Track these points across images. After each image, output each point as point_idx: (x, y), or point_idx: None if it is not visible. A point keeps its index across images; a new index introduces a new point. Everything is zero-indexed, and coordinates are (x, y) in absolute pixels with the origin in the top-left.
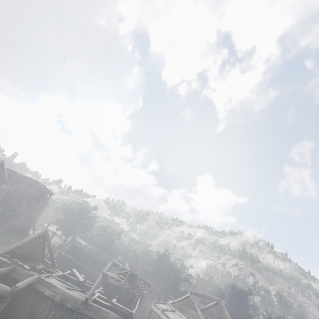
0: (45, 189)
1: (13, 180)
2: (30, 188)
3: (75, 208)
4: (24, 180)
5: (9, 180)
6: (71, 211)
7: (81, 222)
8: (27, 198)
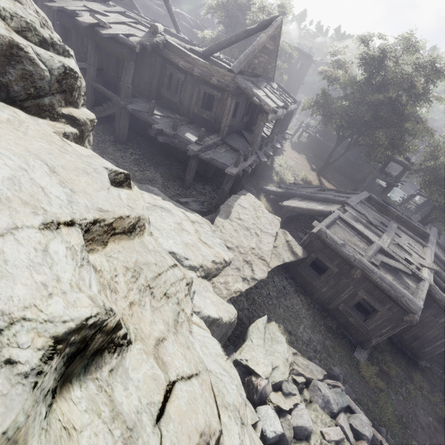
0: None
1: None
2: None
3: None
4: None
5: None
6: None
7: None
8: None
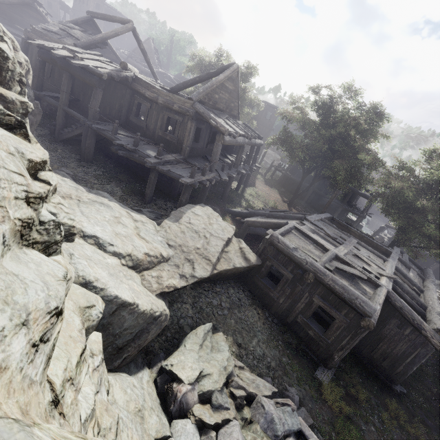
0: (107, 8)
1: (81, 2)
2: (88, 4)
3: (160, 39)
4: None
5: (79, 5)
6: (157, 44)
7: (173, 61)
8: None
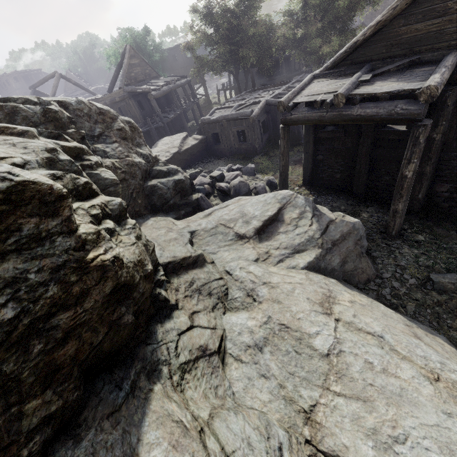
0: (21, 74)
1: (4, 87)
2: (9, 84)
3: (72, 65)
4: (3, 81)
5: (4, 89)
6: (73, 70)
7: (94, 72)
8: (18, 93)
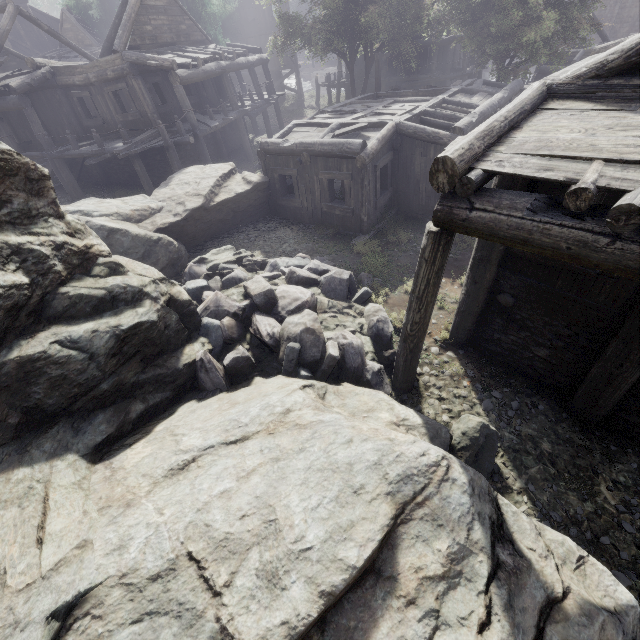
0: None
1: None
2: None
3: (81, 2)
4: None
5: None
6: (83, 12)
7: None
8: None
